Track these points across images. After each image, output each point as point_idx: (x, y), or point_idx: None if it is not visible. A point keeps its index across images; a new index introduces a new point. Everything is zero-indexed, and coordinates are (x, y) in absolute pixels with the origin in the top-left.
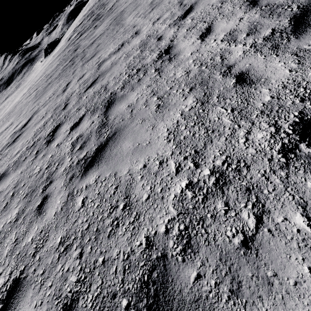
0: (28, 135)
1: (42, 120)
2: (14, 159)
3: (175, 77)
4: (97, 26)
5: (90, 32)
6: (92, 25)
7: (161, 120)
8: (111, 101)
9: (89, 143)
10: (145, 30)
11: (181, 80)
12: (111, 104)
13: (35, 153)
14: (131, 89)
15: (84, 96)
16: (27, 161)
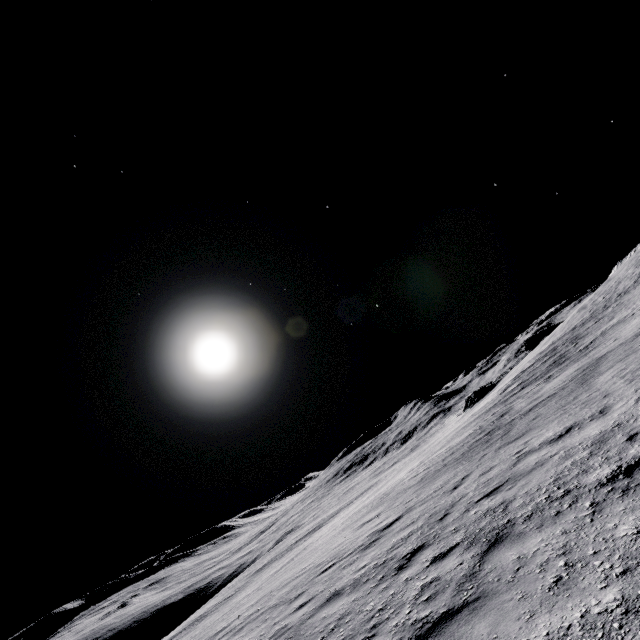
0: (385, 544)
1: (409, 526)
2: (356, 575)
3: (614, 532)
4: (550, 378)
5: (535, 387)
6: (543, 374)
7: (547, 609)
8: (500, 535)
9: (441, 597)
10: (618, 410)
11: (619, 545)
12: (498, 542)
13: (379, 578)
14: (538, 526)
15: (473, 510)
16: (366, 586)
